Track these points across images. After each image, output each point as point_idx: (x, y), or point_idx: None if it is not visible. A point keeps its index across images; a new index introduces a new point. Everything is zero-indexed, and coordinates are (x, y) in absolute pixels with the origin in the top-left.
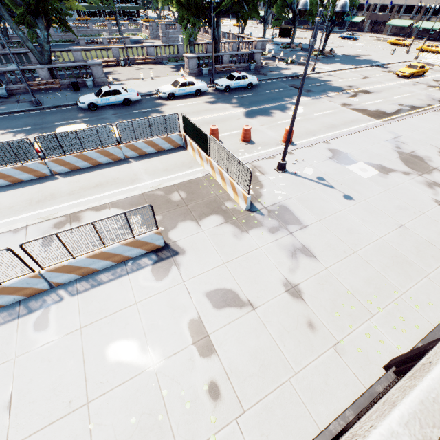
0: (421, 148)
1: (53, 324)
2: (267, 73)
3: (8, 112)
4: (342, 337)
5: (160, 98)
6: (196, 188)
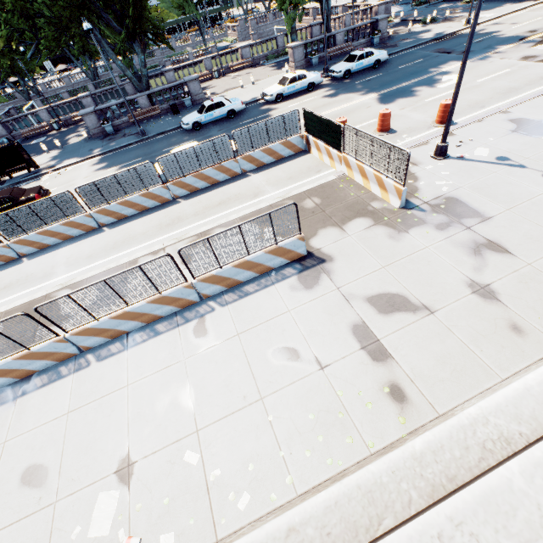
0: None
1: (211, 331)
2: (398, 44)
3: (119, 147)
4: None
5: (266, 103)
6: (331, 191)
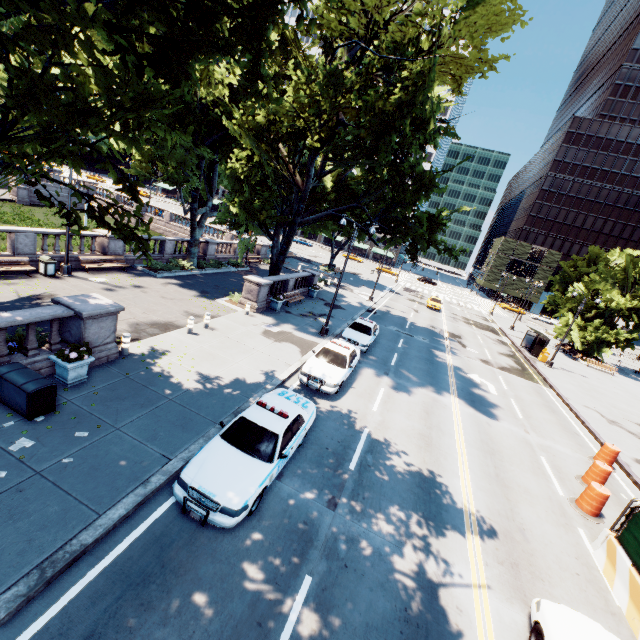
0: (632, 426)
1: None
2: (341, 305)
3: None
4: None
5: (313, 393)
6: None
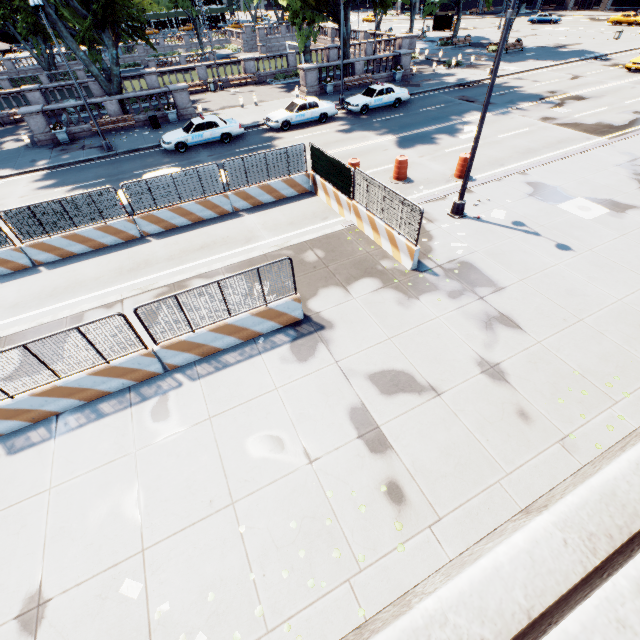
0: None
1: (174, 414)
2: (421, 84)
3: (73, 162)
4: (572, 430)
5: (270, 130)
6: (338, 244)
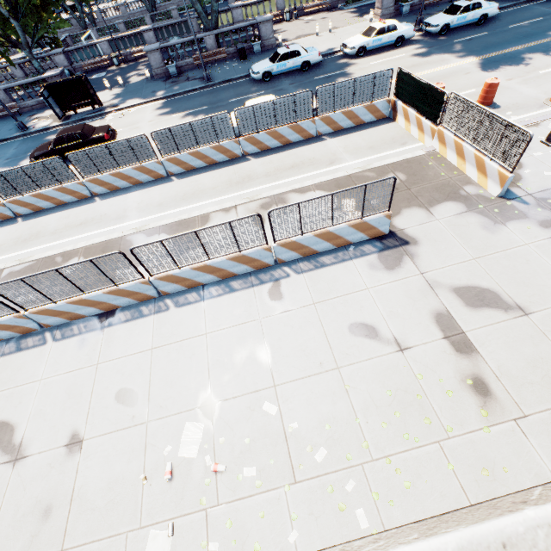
0: None
1: (286, 296)
2: None
3: (182, 92)
4: None
5: (345, 57)
6: (419, 168)
